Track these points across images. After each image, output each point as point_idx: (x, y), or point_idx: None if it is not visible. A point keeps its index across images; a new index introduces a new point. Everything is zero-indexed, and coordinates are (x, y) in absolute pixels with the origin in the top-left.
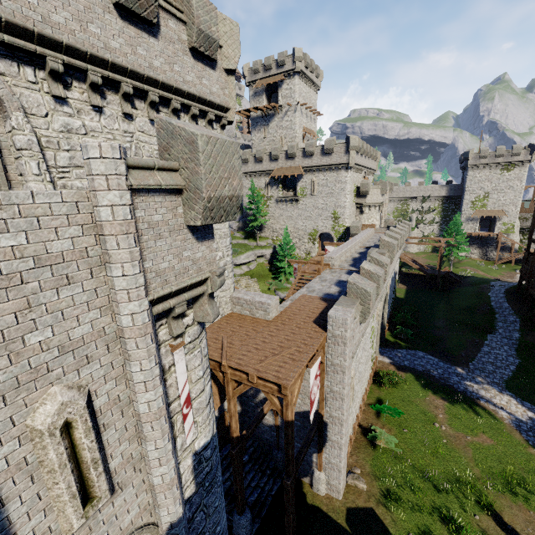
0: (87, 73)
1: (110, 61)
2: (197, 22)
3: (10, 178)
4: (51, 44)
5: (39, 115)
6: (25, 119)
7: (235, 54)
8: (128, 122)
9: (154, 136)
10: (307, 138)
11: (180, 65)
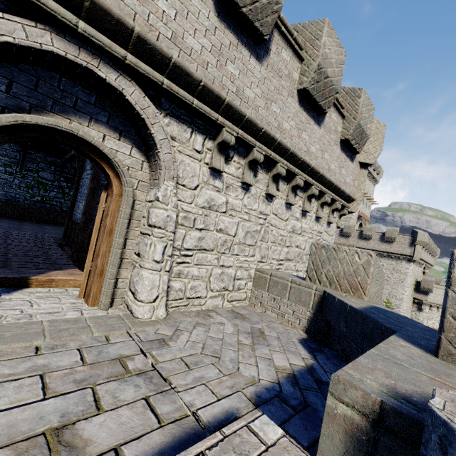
0: (252, 149)
1: (278, 140)
2: (359, 117)
3: (124, 255)
4: (233, 116)
5: (189, 187)
6: (174, 190)
7: (375, 150)
8: (267, 203)
9: (284, 220)
10: (360, 220)
11: (329, 153)
